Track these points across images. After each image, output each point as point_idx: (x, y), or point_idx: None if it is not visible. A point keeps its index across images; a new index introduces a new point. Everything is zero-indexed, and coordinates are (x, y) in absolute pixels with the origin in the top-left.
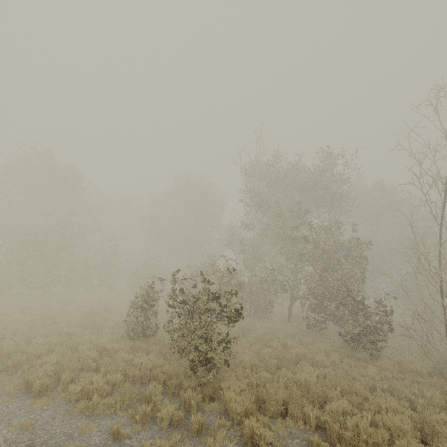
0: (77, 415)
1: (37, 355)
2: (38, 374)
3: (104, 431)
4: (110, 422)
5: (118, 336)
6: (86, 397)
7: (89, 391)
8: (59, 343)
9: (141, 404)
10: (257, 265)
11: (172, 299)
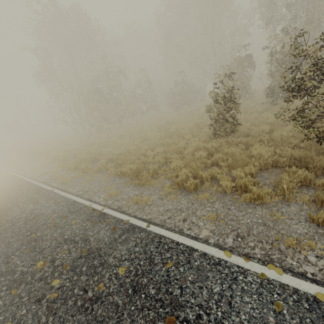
0: (246, 204)
1: (160, 163)
2: (182, 177)
3: (297, 219)
4: (290, 209)
5: (203, 137)
6: (240, 189)
7: (241, 184)
8: (166, 151)
9: (299, 189)
10: (313, 31)
11: (285, 82)
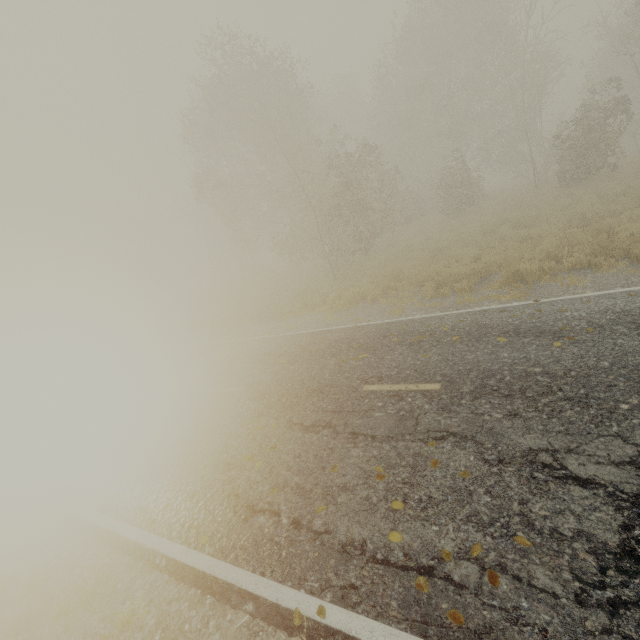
0: None
1: None
2: None
3: None
4: None
5: None
6: None
7: None
8: None
9: None
10: None
11: None
